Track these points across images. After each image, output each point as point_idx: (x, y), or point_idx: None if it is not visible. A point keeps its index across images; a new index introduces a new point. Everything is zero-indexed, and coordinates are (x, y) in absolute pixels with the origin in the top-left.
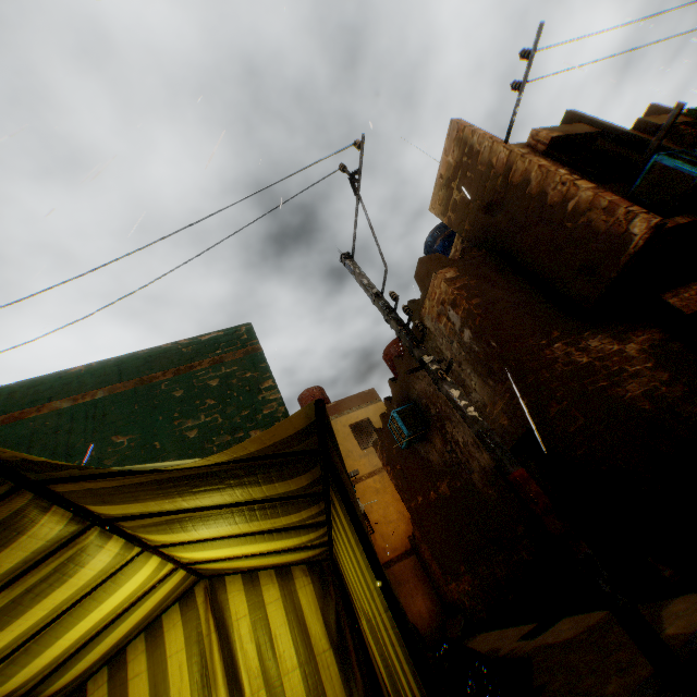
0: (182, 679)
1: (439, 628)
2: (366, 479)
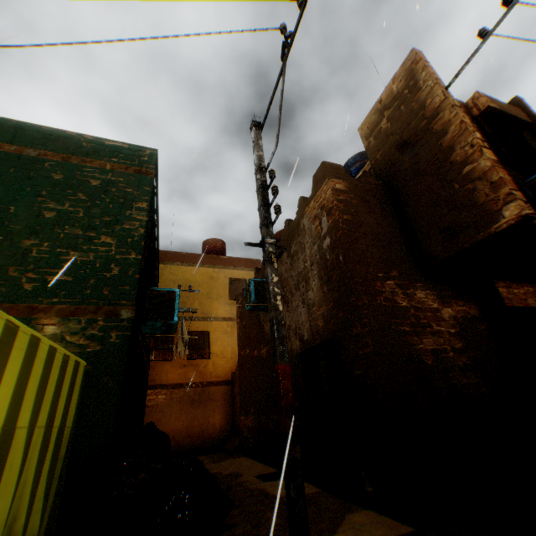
0: None
1: (222, 440)
2: (222, 321)
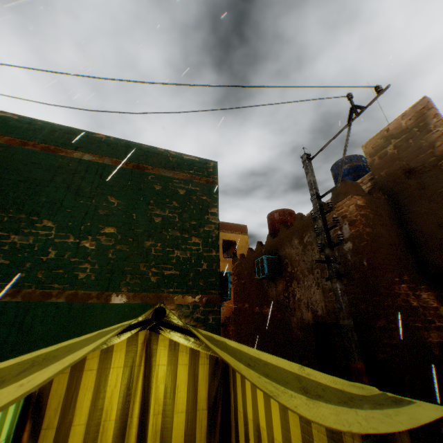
0: (115, 385)
1: None
2: None
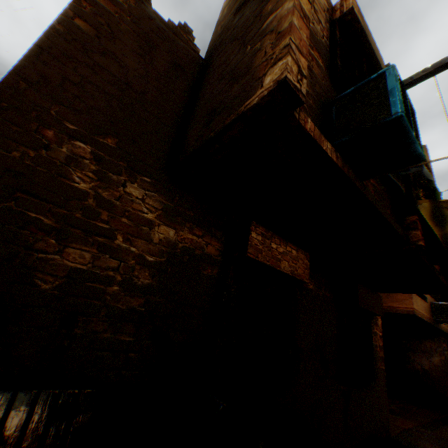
0: None
1: None
2: None
